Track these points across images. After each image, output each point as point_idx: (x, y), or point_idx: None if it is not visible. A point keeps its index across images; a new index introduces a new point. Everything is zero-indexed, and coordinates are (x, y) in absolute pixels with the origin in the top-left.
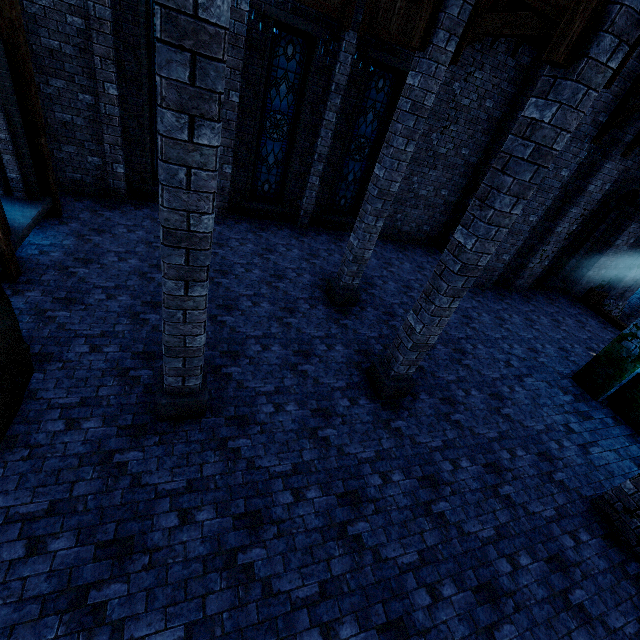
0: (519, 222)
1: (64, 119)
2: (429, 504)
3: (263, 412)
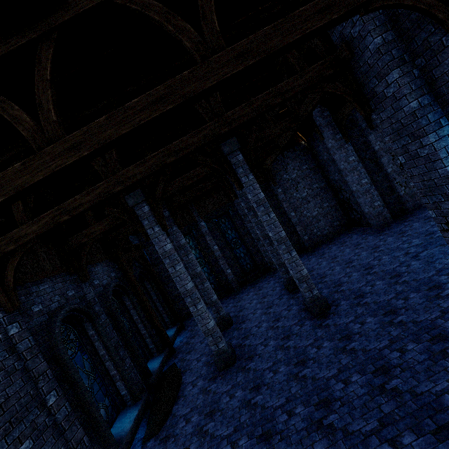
0: (359, 188)
1: (176, 294)
2: (344, 347)
3: (259, 350)
